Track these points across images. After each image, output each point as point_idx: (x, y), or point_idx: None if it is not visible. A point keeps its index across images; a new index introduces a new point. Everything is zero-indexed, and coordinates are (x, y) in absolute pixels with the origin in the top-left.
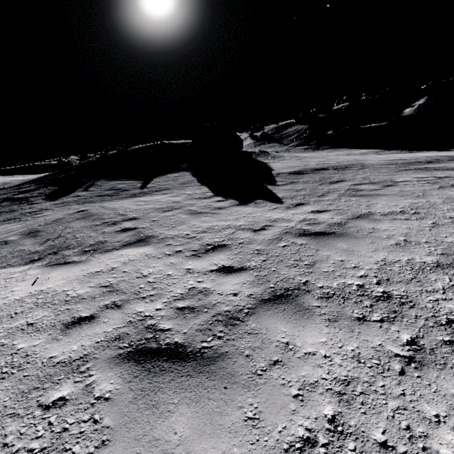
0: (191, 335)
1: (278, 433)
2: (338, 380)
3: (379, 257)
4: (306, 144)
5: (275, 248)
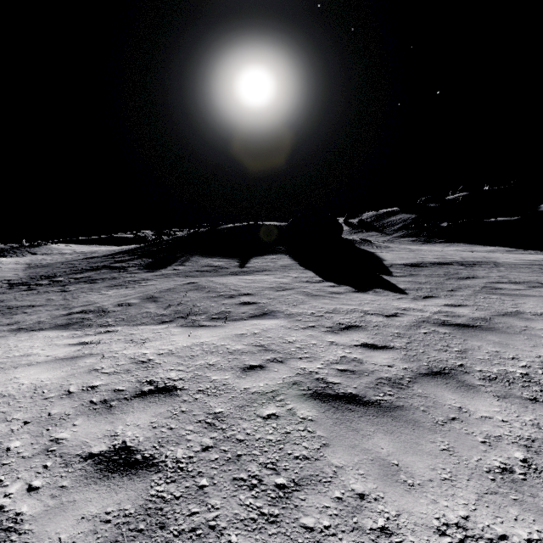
0: (362, 390)
1: (475, 461)
2: (522, 438)
3: (540, 352)
4: (414, 235)
5: (416, 333)
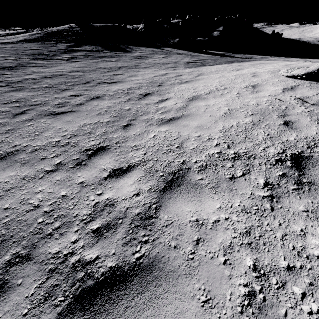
0: None
1: None
2: None
3: None
4: None
5: None
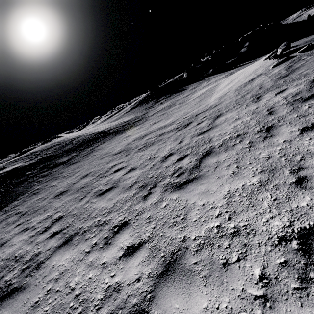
0: None
1: None
2: None
3: None
4: None
5: None
